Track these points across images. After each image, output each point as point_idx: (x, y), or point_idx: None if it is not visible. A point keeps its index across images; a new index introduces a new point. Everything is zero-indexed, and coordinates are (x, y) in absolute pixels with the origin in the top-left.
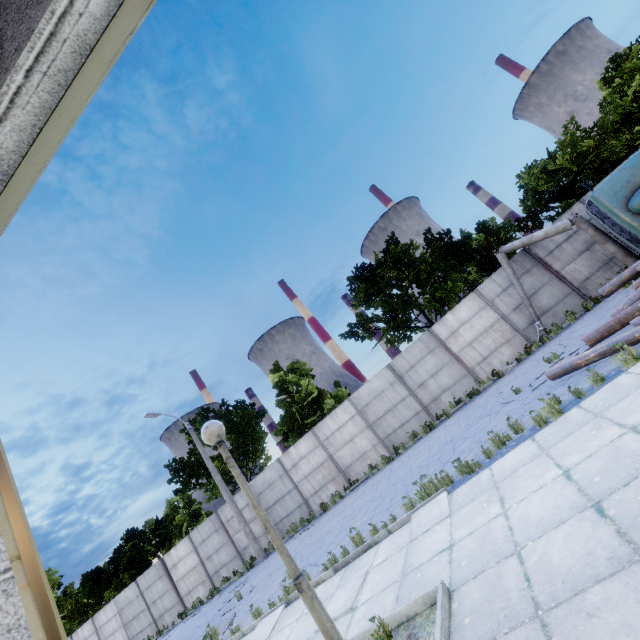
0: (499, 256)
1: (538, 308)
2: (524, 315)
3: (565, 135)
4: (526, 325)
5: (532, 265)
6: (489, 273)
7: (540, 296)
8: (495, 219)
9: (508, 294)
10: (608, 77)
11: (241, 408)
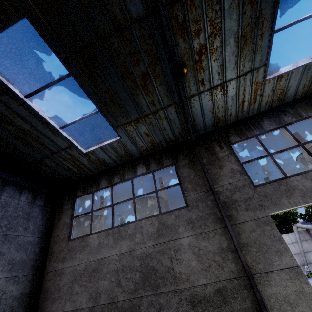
0: (294, 227)
1: (307, 259)
2: (299, 259)
3: None
4: (299, 264)
5: (309, 238)
6: (282, 230)
7: (310, 254)
8: None
9: (294, 245)
10: None
11: None
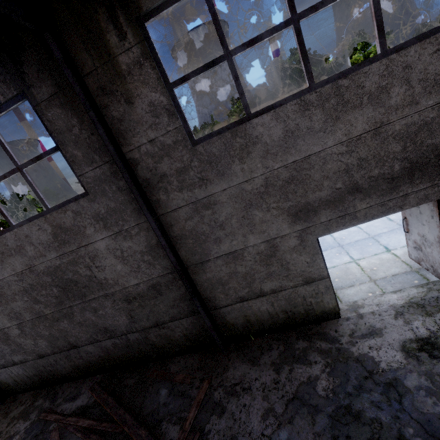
0: None
1: None
2: None
3: (205, 125)
4: None
5: None
6: None
7: None
8: None
9: None
10: (233, 102)
11: (16, 199)
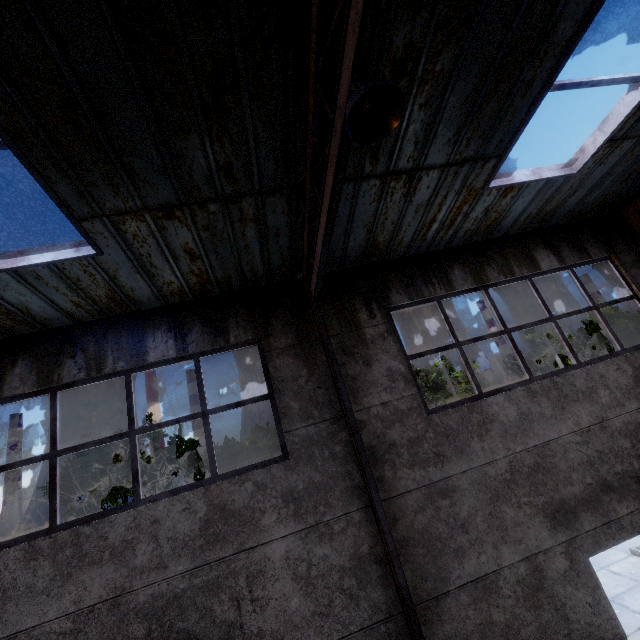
0: None
1: None
2: None
3: None
4: None
5: None
6: None
7: None
8: (236, 442)
9: None
10: None
11: None
